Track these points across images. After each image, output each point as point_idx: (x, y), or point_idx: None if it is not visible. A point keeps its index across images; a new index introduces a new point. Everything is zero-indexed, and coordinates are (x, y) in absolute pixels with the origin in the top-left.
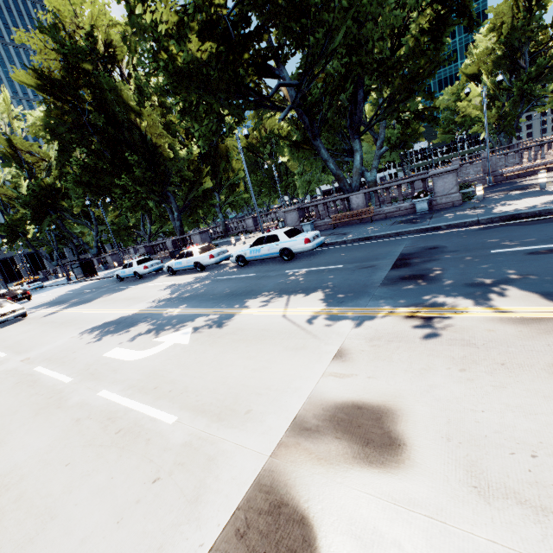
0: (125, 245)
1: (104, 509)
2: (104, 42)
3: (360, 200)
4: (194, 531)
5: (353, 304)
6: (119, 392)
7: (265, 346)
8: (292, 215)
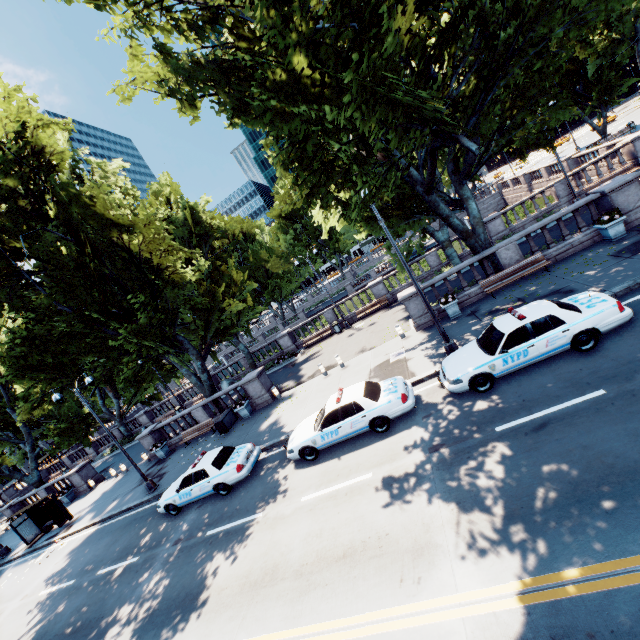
0: (86, 445)
1: None
2: (29, 148)
3: (513, 251)
4: None
5: None
6: None
7: None
8: (416, 301)
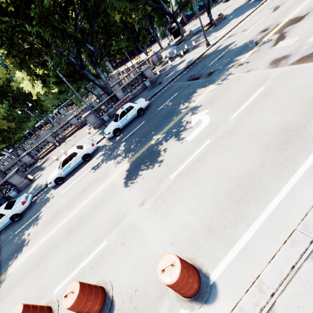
0: None
1: (295, 81)
2: None
3: (121, 93)
4: (302, 66)
5: (218, 79)
6: (236, 111)
7: (230, 87)
8: (91, 117)
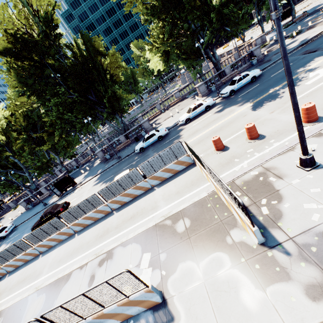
0: (52, 174)
1: None
2: None
3: (229, 70)
4: None
5: None
6: None
7: None
8: (202, 87)
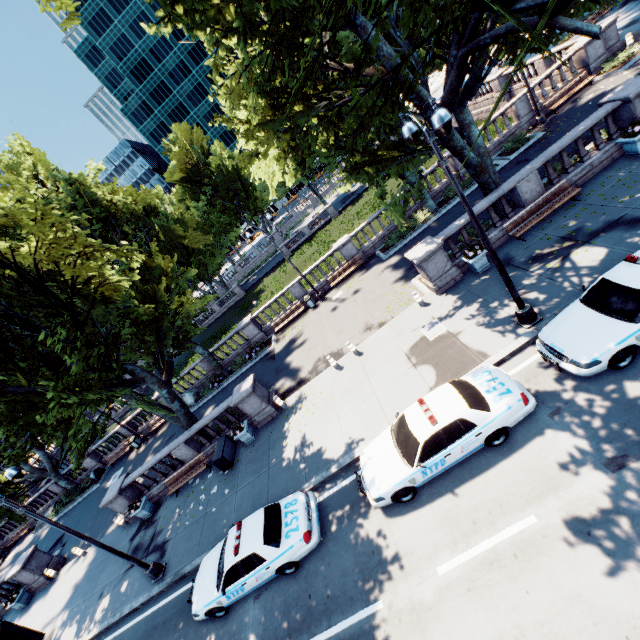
0: (19, 521)
1: None
2: None
3: (534, 183)
4: None
5: None
6: None
7: None
8: (435, 260)
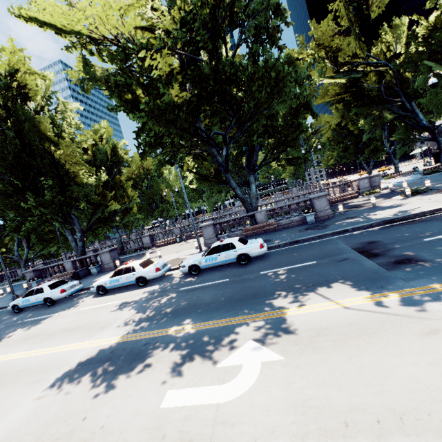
0: None
1: None
2: (18, 84)
3: (263, 216)
4: None
5: (397, 287)
6: None
7: (390, 337)
8: (208, 229)
